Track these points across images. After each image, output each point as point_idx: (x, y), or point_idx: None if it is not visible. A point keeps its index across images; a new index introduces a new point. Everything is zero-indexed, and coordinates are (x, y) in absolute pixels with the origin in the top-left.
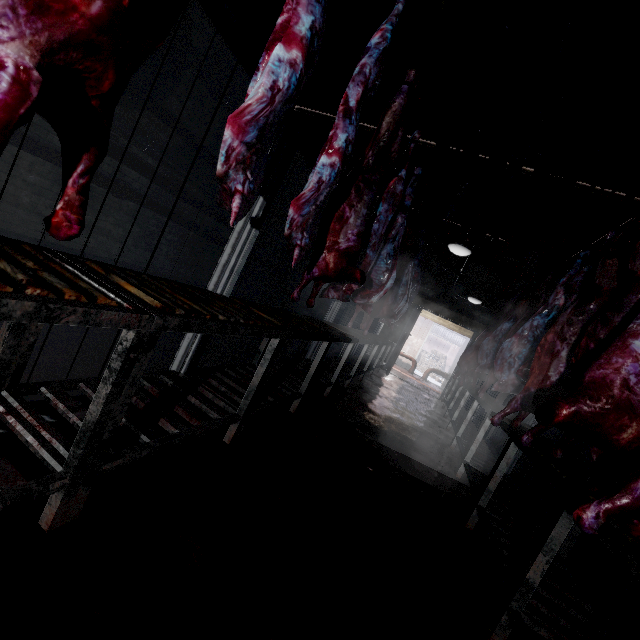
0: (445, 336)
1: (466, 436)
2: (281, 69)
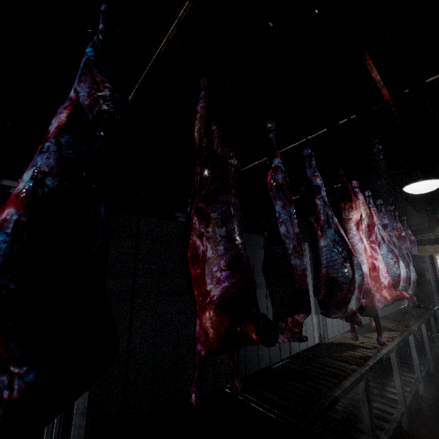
0: None
1: None
2: None
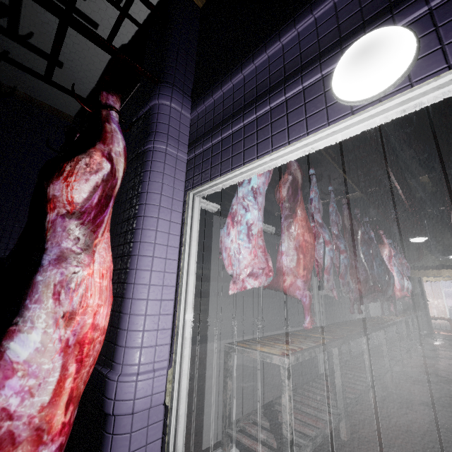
0: None
1: None
2: (331, 253)
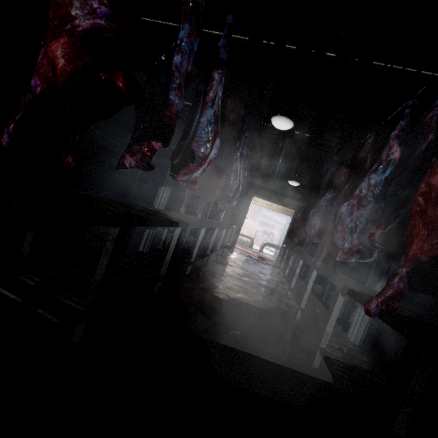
0: (271, 218)
1: (307, 304)
2: None
